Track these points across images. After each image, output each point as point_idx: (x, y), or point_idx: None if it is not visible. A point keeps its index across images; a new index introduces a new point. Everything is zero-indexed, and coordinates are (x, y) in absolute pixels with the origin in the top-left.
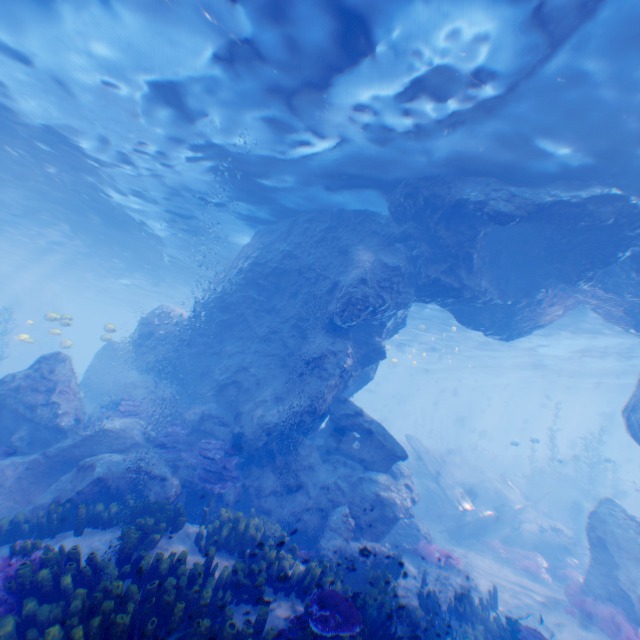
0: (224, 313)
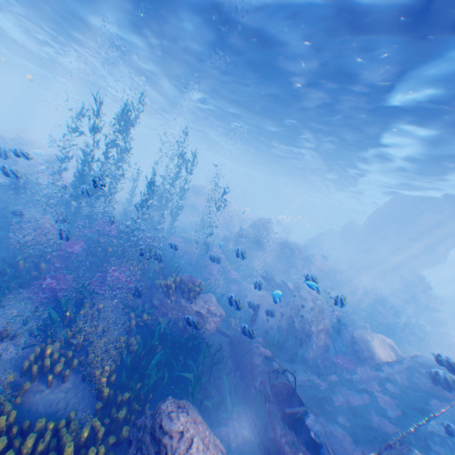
0: (371, 226)
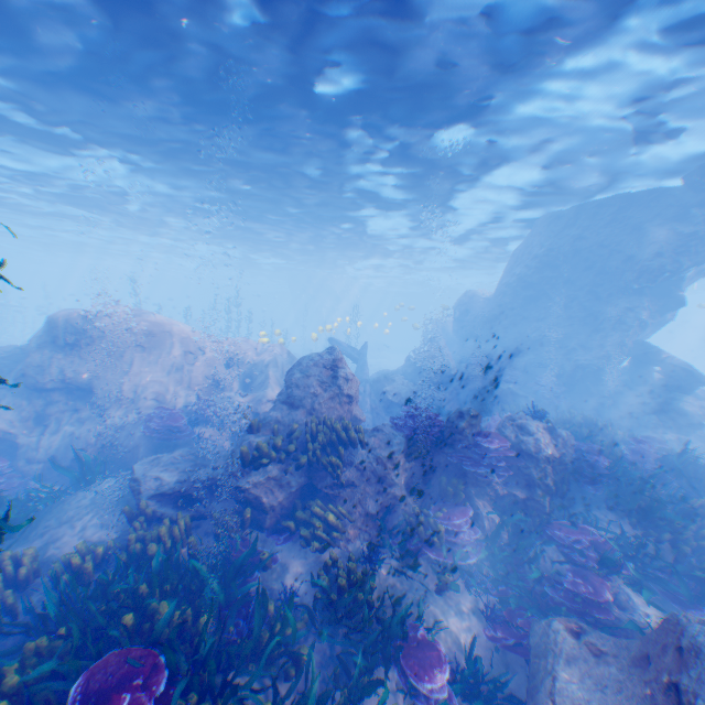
0: (526, 291)
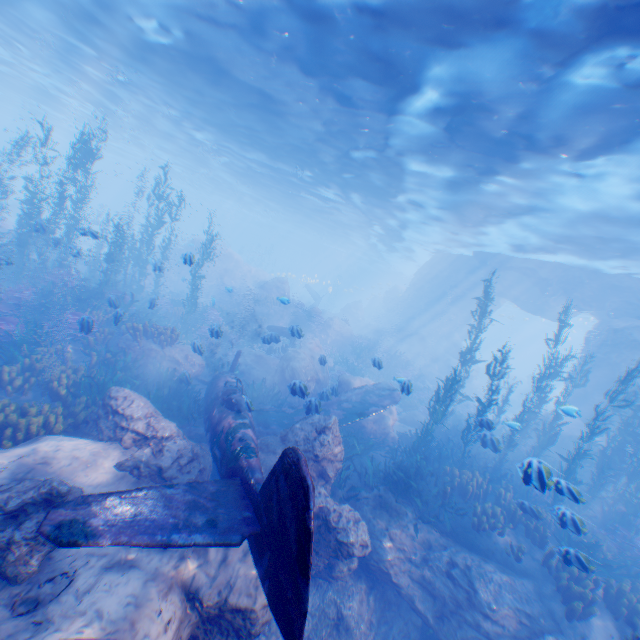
0: (413, 291)
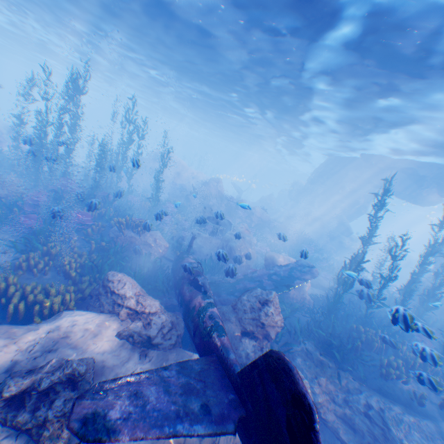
0: (311, 185)
